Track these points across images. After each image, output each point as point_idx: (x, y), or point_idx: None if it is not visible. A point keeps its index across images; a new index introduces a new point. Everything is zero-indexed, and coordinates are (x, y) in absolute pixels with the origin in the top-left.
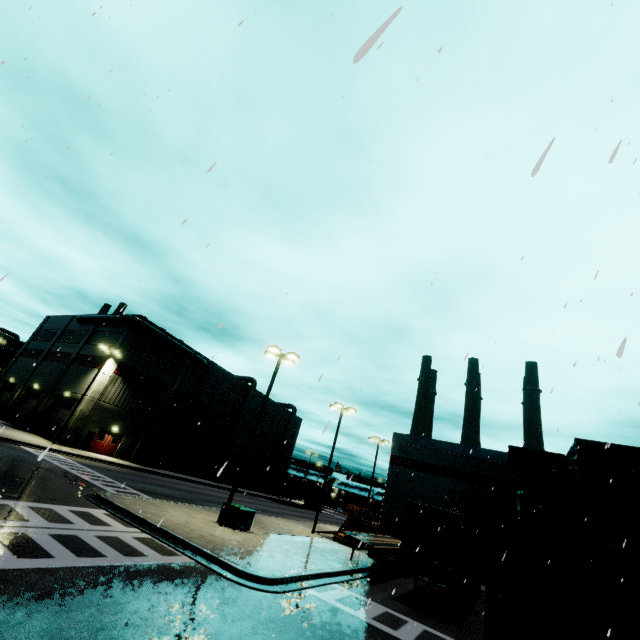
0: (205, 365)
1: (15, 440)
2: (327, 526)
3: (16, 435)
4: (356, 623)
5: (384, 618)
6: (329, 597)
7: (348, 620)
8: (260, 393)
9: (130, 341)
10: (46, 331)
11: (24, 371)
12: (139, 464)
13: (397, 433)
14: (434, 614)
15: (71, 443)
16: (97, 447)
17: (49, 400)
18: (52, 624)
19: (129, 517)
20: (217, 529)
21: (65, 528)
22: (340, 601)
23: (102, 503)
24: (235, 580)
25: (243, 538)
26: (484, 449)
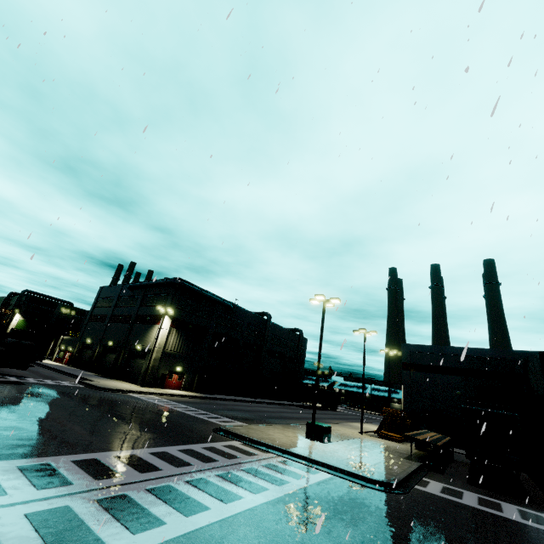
0: (232, 309)
1: (122, 390)
2: (358, 424)
3: (116, 385)
4: (475, 511)
5: (484, 503)
6: (434, 491)
7: (468, 509)
8: (273, 323)
9: (176, 300)
10: (103, 299)
11: (96, 333)
12: (200, 393)
13: (405, 344)
14: (506, 493)
15: (152, 384)
16: (169, 385)
17: (125, 353)
18: (337, 543)
19: (257, 444)
20: (313, 444)
21: (241, 462)
22: (444, 493)
23: (229, 435)
24: (374, 487)
25: (336, 449)
26: (487, 349)
